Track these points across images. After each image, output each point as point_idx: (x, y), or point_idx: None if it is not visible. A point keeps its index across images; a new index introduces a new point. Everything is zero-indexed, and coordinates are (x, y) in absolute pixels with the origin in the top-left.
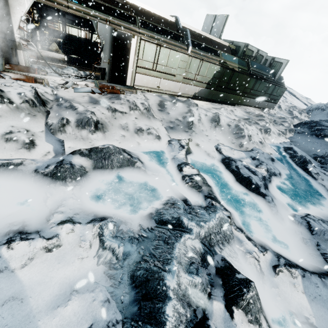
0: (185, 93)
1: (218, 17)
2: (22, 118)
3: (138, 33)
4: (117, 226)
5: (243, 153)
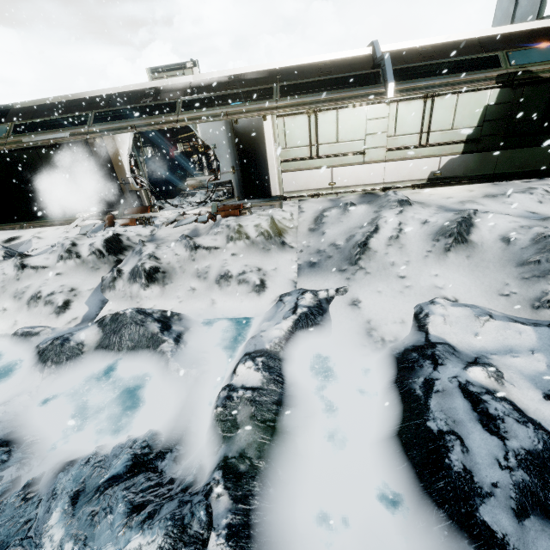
0: (401, 179)
1: None
2: (82, 273)
3: (273, 110)
4: (3, 466)
5: (530, 332)
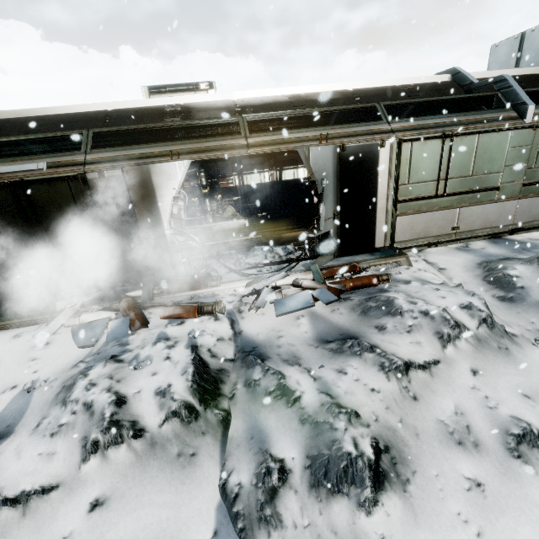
0: (531, 218)
1: (531, 34)
2: (161, 482)
3: (389, 133)
4: None
5: None
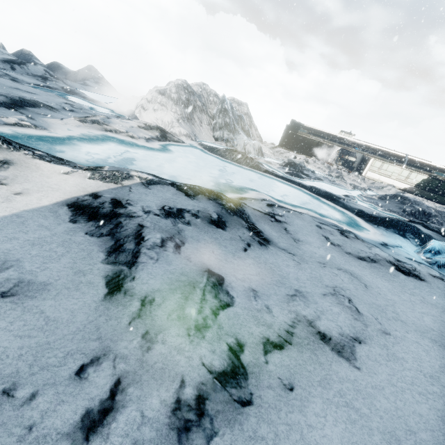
0: (396, 186)
1: None
2: (325, 168)
3: (374, 158)
4: None
5: None
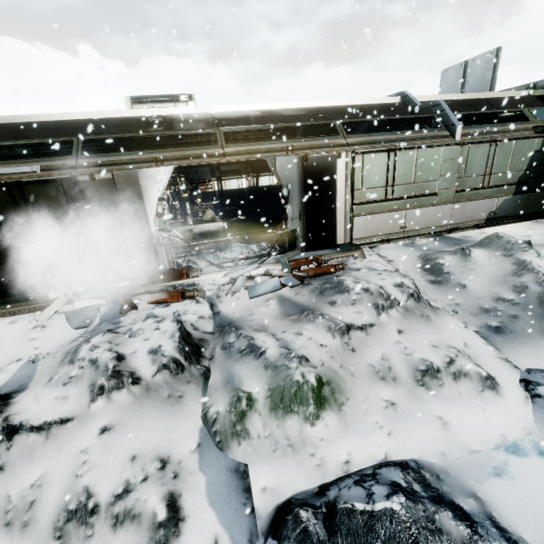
0: (465, 219)
1: (472, 63)
2: (155, 415)
3: (345, 147)
4: None
5: None
